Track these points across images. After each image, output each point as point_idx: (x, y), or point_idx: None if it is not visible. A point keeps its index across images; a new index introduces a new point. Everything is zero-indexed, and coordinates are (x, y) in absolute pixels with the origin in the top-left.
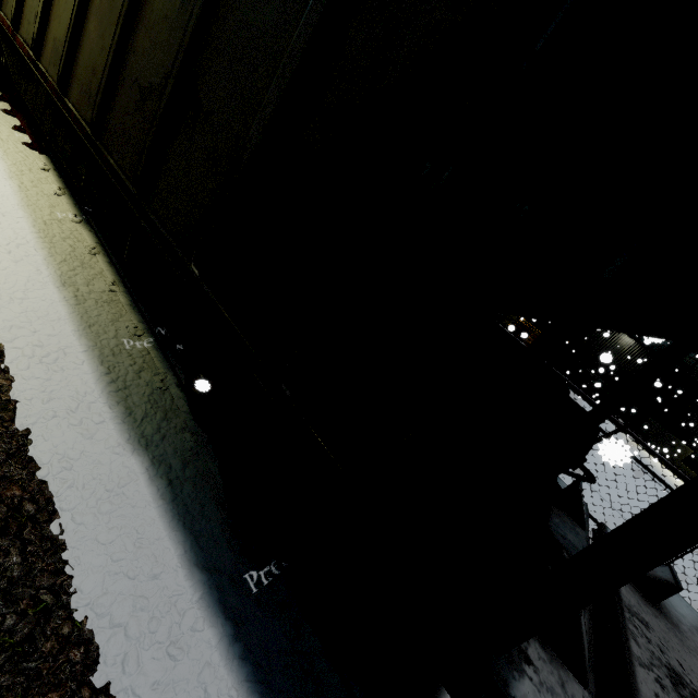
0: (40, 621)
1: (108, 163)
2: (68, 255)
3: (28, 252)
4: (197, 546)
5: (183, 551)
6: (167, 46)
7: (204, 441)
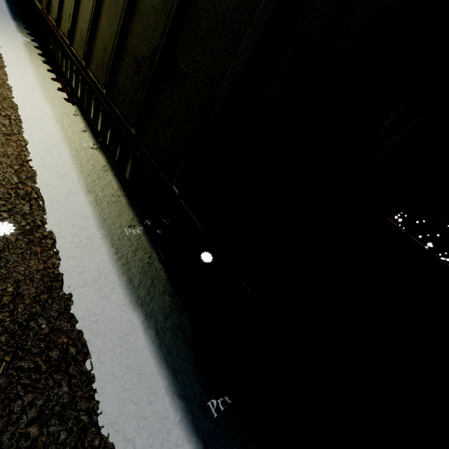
0: (81, 435)
1: (115, 112)
2: (90, 172)
3: (68, 171)
4: (176, 380)
5: (168, 383)
6: (154, 28)
7: (177, 300)
